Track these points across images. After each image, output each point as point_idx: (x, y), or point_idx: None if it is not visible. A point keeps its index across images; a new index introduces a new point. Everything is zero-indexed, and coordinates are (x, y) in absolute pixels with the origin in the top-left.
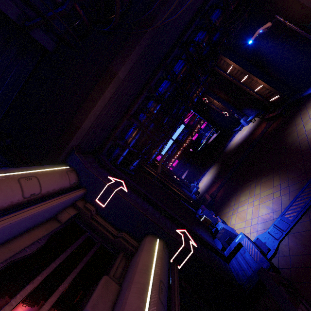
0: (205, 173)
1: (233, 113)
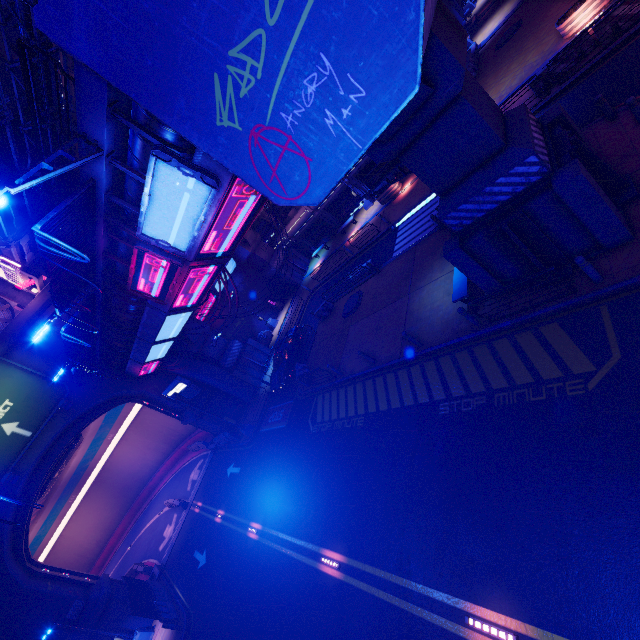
0: None
1: None
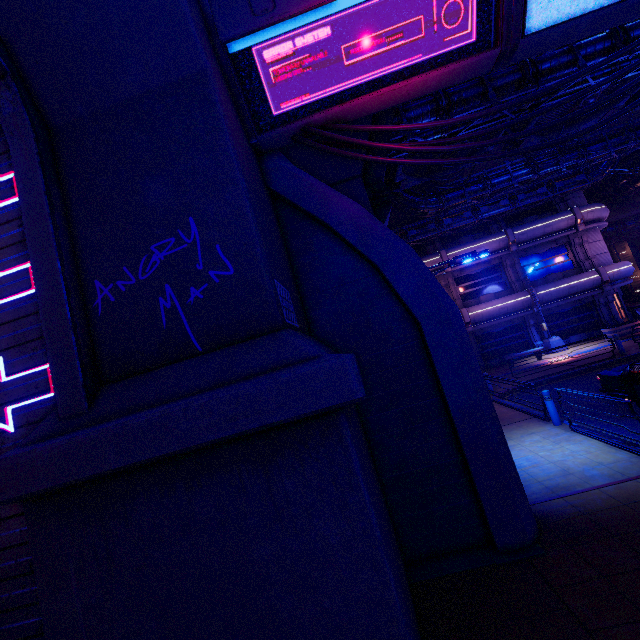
0: None
1: None
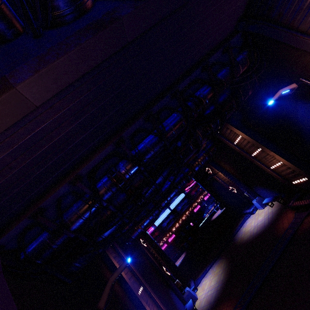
0: (207, 270)
1: (242, 190)
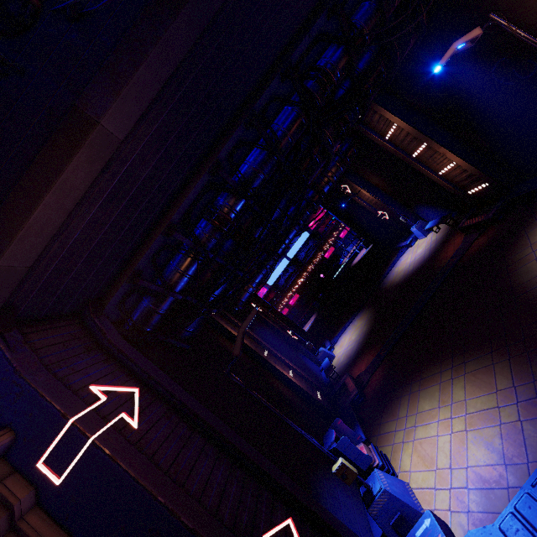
0: (347, 326)
1: (396, 214)
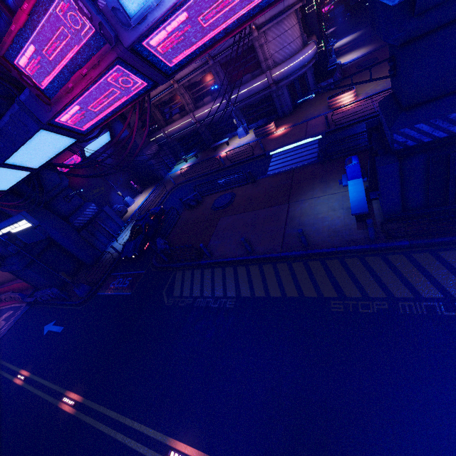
0: (349, 35)
1: None
